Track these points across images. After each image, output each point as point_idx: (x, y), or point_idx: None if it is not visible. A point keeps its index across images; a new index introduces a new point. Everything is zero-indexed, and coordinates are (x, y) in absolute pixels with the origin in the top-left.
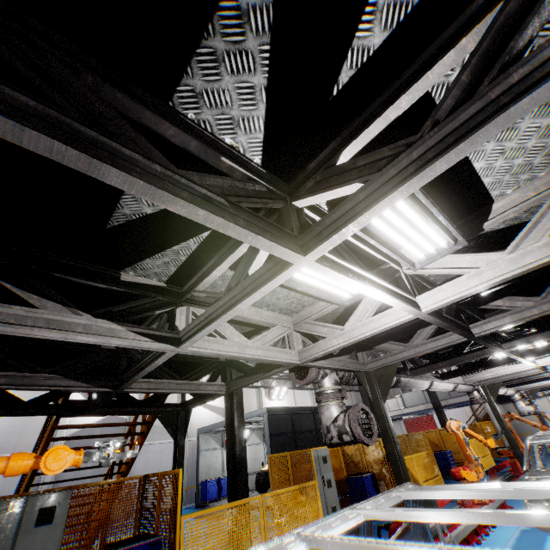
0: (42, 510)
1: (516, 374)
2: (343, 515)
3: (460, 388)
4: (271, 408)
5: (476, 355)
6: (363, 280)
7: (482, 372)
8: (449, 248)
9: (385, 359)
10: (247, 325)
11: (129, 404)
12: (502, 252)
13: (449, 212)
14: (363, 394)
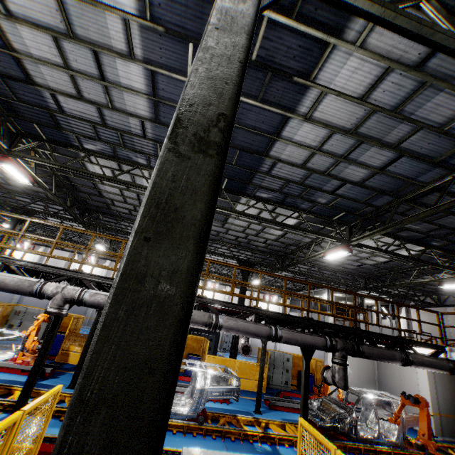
0: None
1: None
2: None
3: None
4: None
5: None
6: None
7: None
8: None
9: None
10: None
11: None
12: None
13: None
14: None
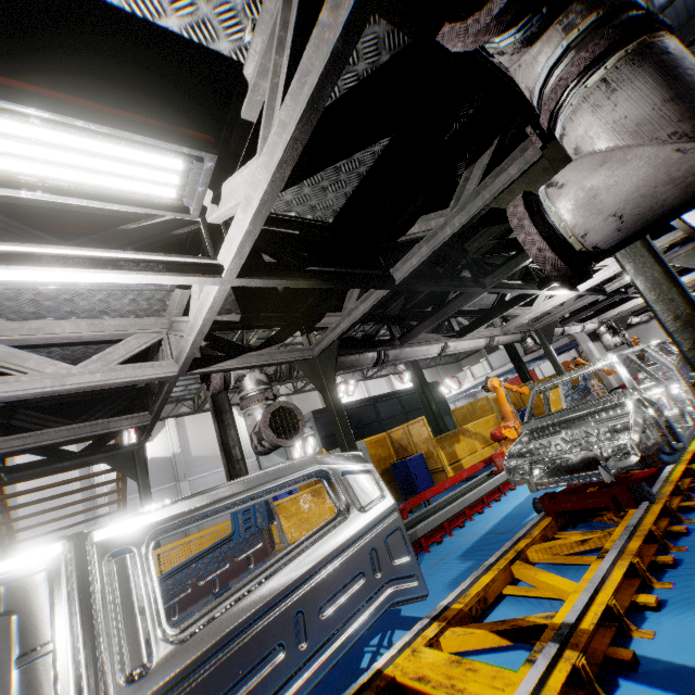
0: None
1: (573, 306)
2: None
3: (499, 341)
4: (318, 411)
5: (460, 302)
6: (35, 260)
7: (520, 315)
8: (199, 170)
9: (327, 338)
10: (115, 341)
11: (62, 458)
12: (255, 156)
13: (187, 105)
14: (410, 371)
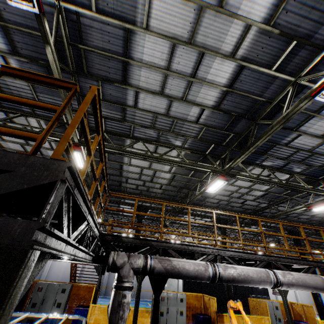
0: (63, 288)
1: None
2: (43, 313)
3: None
4: None
5: None
6: None
7: None
8: None
9: None
10: None
11: None
12: None
13: None
14: None
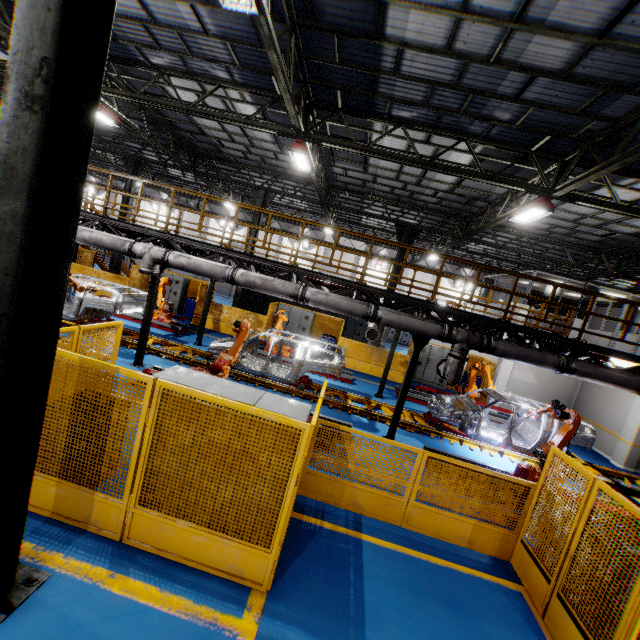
0: None
1: None
2: None
3: None
4: None
5: None
6: None
7: None
8: None
9: None
10: None
11: None
12: None
13: None
14: None
